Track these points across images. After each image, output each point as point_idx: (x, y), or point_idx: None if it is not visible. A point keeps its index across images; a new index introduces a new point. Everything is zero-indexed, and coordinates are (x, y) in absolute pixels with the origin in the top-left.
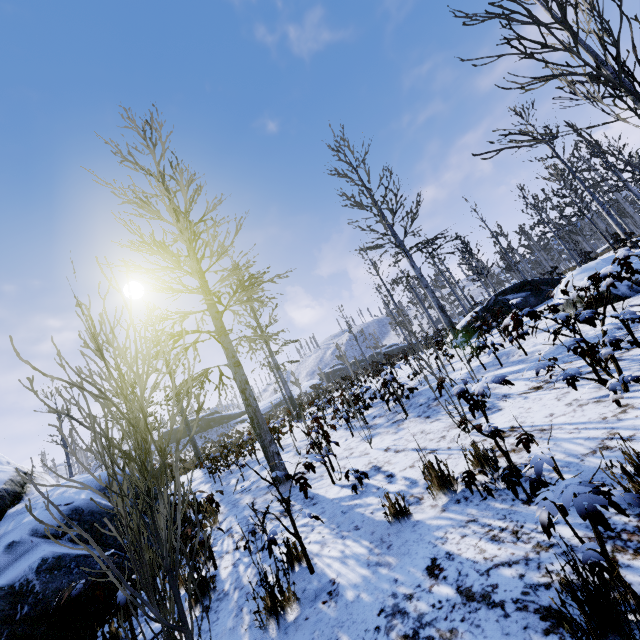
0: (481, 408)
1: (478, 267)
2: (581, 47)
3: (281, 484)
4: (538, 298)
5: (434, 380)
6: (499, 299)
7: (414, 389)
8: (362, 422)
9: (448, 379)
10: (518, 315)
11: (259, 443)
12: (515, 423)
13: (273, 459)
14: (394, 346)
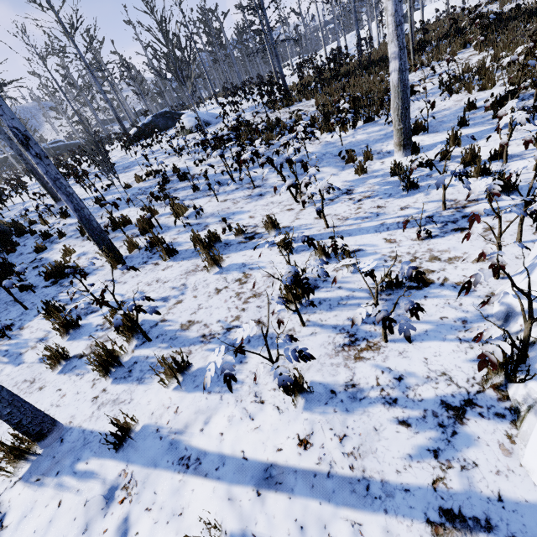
0: (148, 159)
1: (140, 90)
2: (172, 58)
3: (59, 201)
4: (173, 123)
5: (123, 161)
6: (153, 119)
7: (115, 164)
8: (86, 181)
9: (131, 160)
10: (157, 134)
11: (40, 183)
12: (157, 168)
13: (51, 190)
14: (60, 143)
